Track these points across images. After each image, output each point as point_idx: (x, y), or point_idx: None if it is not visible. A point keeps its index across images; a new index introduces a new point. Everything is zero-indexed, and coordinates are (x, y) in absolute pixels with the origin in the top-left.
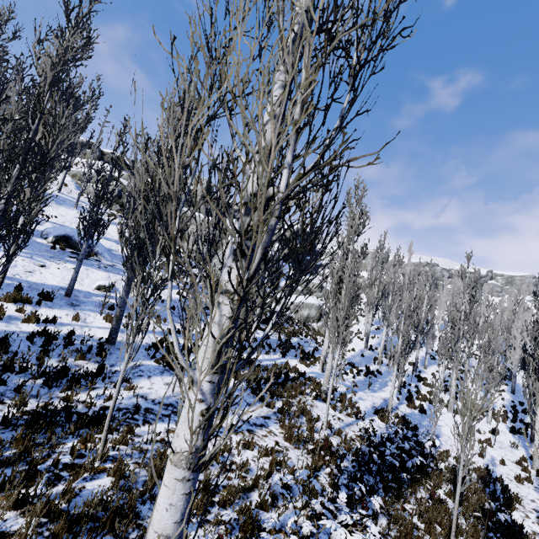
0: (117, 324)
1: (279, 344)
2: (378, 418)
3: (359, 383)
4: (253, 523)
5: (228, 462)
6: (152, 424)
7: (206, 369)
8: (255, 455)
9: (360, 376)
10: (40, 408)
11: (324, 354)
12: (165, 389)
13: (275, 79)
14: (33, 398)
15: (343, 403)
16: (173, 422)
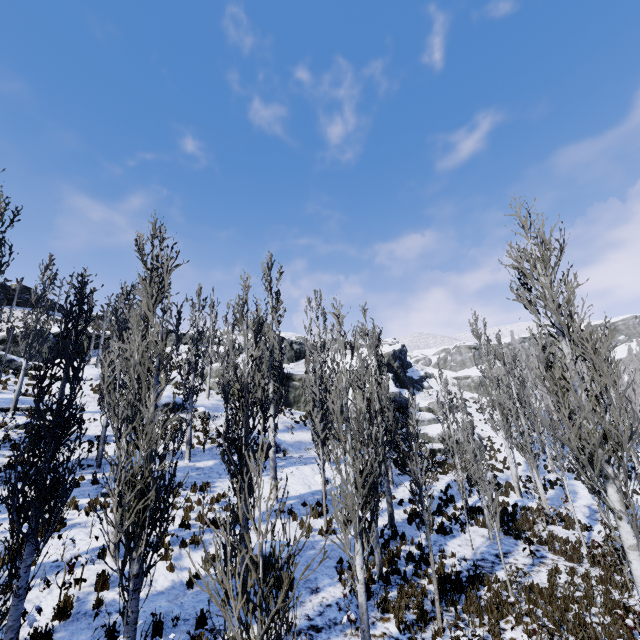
0: (392, 510)
1: (466, 482)
2: (600, 525)
3: (554, 498)
4: (619, 607)
5: (559, 584)
6: (496, 574)
7: (623, 510)
8: (565, 576)
9: (549, 490)
10: (455, 577)
11: (516, 480)
12: (464, 550)
13: (576, 385)
14: (425, 577)
15: (565, 521)
16: (501, 569)
